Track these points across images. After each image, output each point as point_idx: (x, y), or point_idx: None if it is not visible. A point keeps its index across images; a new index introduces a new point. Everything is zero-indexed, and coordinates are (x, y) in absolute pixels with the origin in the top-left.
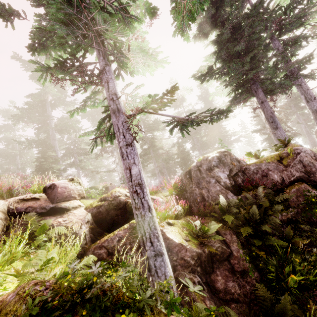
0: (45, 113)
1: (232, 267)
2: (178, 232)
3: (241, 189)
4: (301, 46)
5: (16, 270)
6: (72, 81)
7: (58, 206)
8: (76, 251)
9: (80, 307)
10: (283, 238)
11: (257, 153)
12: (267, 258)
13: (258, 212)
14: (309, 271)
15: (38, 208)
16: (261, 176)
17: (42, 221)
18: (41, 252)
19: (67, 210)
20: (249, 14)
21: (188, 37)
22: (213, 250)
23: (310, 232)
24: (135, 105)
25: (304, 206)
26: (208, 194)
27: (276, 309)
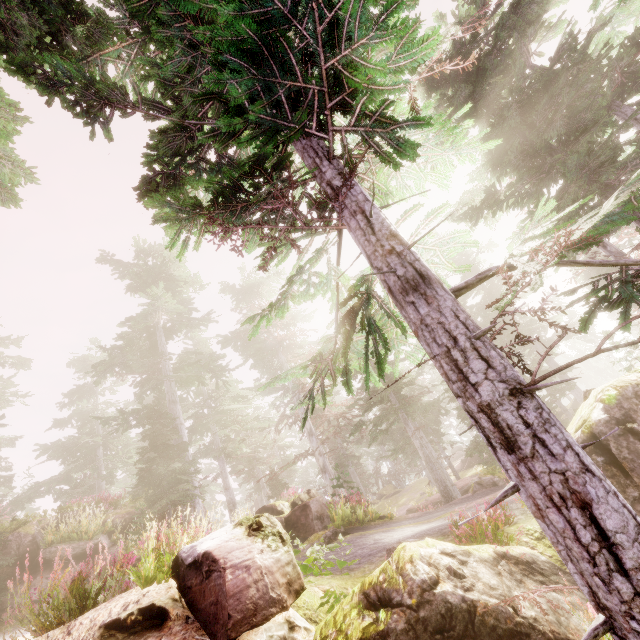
0: (154, 350)
1: None
2: None
3: None
4: None
5: None
6: (261, 230)
7: None
8: None
9: None
10: None
11: None
12: None
13: None
14: None
15: None
16: None
17: None
18: None
19: None
20: (546, 76)
21: None
22: None
23: None
24: None
25: None
26: None
27: None
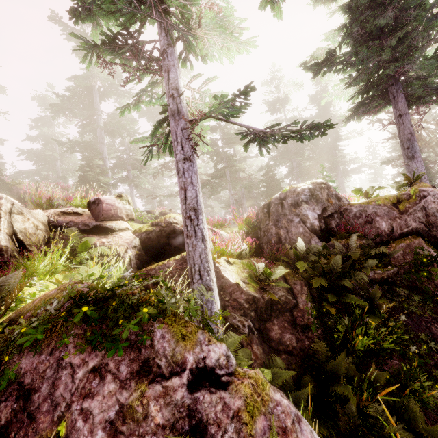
0: (91, 105)
1: (294, 319)
2: (236, 272)
3: (332, 235)
4: None
5: (57, 280)
6: (123, 67)
7: (102, 225)
8: (119, 274)
9: (111, 300)
10: (366, 299)
11: (370, 190)
12: (339, 317)
13: (344, 265)
14: (385, 338)
15: (80, 224)
16: (364, 222)
17: (84, 238)
18: (83, 268)
19: (112, 231)
20: None
21: (280, 12)
22: (274, 297)
23: (406, 298)
24: (204, 106)
25: (410, 266)
26: (286, 235)
27: (328, 365)
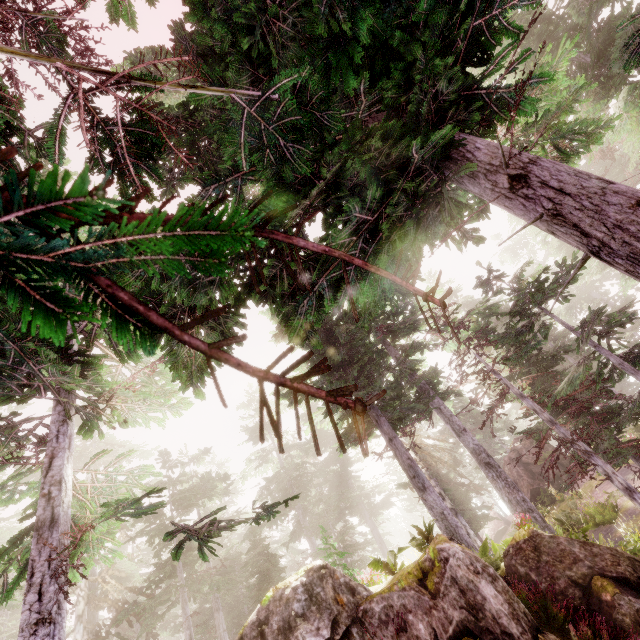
0: None
1: None
2: None
3: None
4: (417, 360)
5: None
6: None
7: None
8: None
9: None
10: None
11: (391, 558)
12: None
13: None
14: None
15: None
16: (397, 631)
17: None
18: None
19: None
20: None
21: (202, 393)
22: None
23: None
24: (113, 488)
25: None
26: None
27: None
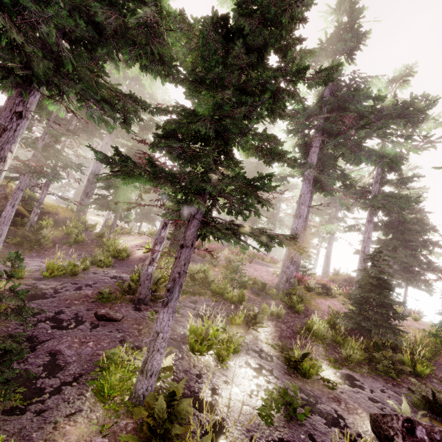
0: None
1: None
2: None
3: None
4: None
5: None
6: None
7: None
8: None
9: None
10: None
11: None
12: None
13: None
14: None
15: None
16: None
17: None
18: None
19: None
20: None
21: None
22: None
23: None
24: None
25: None
26: None
27: None
